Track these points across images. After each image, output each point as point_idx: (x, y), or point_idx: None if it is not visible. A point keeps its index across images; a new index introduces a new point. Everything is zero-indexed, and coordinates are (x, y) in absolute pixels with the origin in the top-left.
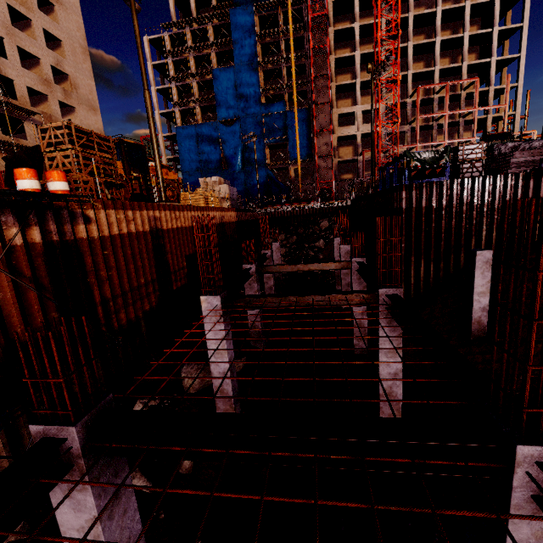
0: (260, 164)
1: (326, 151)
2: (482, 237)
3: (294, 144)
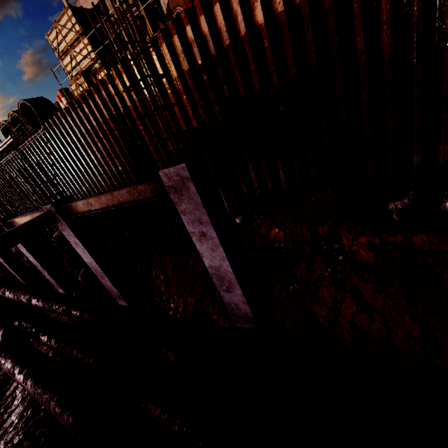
0: None
1: None
2: None
3: None
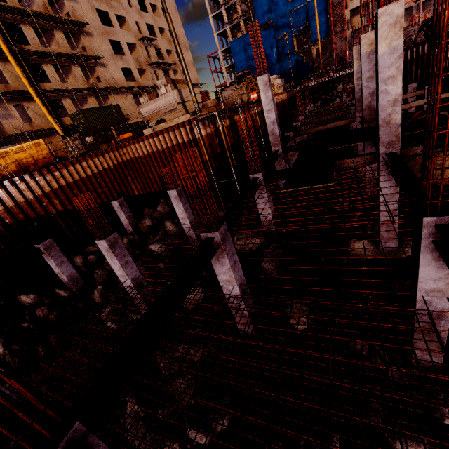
0: (290, 53)
1: (340, 27)
2: (412, 76)
3: (315, 29)
